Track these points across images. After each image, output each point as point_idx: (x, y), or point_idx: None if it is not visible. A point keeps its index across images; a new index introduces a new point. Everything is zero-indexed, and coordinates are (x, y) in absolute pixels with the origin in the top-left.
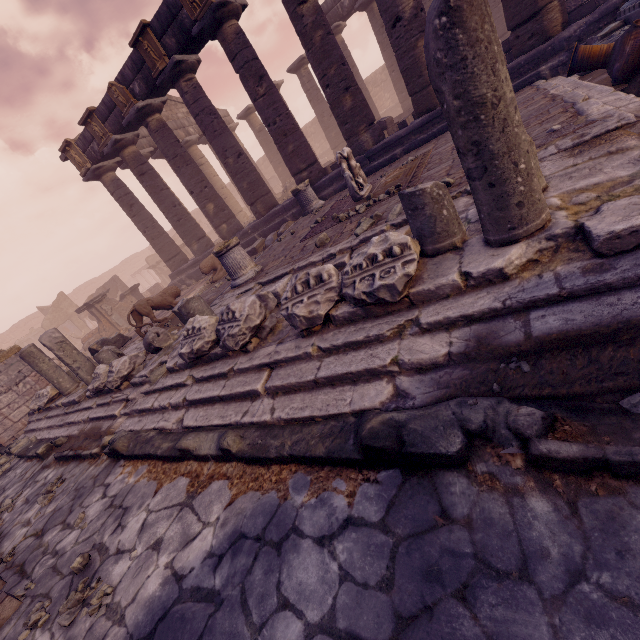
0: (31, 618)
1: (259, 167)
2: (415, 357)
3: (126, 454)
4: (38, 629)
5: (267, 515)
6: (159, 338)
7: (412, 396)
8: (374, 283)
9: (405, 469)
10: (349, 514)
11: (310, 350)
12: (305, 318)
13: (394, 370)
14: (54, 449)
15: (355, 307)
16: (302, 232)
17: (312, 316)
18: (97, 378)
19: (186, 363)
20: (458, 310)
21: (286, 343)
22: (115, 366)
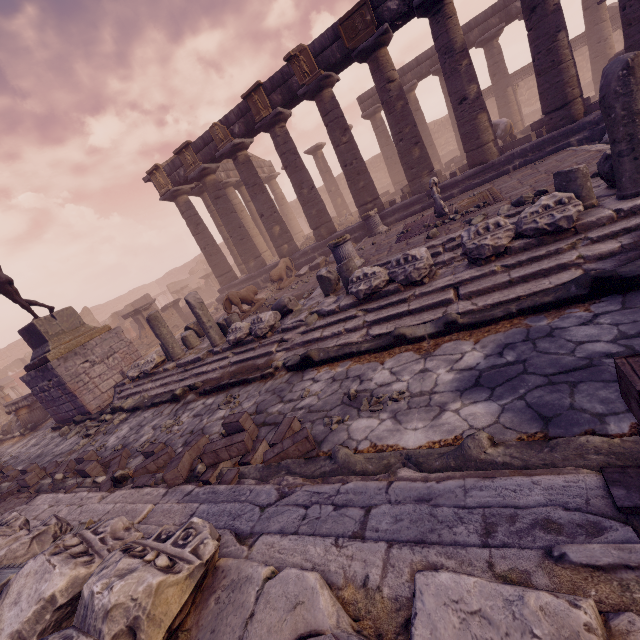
0: (333, 419)
1: None
2: (596, 252)
3: (320, 359)
4: (345, 422)
5: (521, 334)
6: (291, 303)
7: (601, 269)
8: (555, 217)
9: (620, 293)
10: (593, 314)
11: (495, 268)
12: (492, 247)
13: (579, 262)
14: (189, 392)
15: (530, 239)
16: (387, 241)
17: (498, 245)
18: (237, 331)
19: (352, 303)
20: (618, 227)
21: (463, 272)
22: (263, 317)
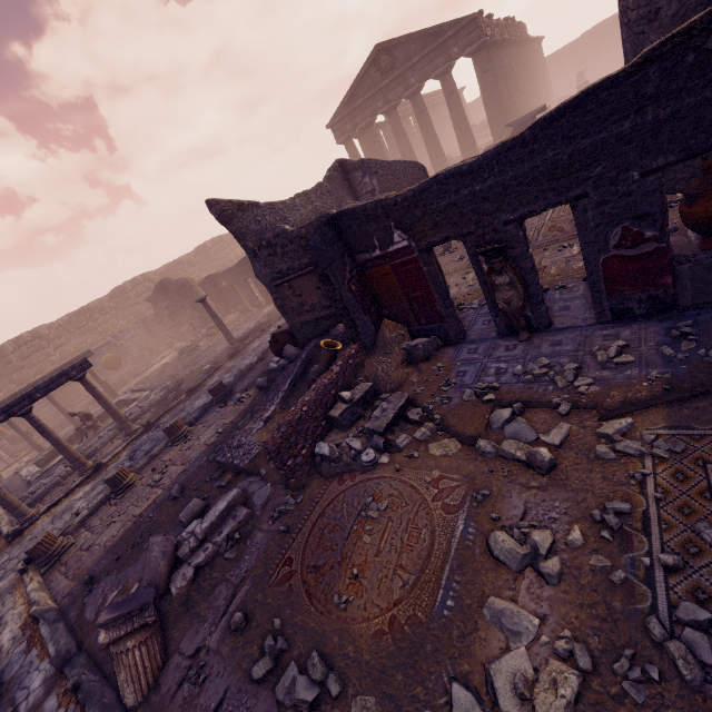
0: None
1: (206, 251)
2: None
3: None
4: None
5: None
6: None
7: None
8: None
9: None
10: None
11: None
12: None
13: None
14: None
15: None
16: None
17: None
18: None
19: None
20: None
21: None
22: None
